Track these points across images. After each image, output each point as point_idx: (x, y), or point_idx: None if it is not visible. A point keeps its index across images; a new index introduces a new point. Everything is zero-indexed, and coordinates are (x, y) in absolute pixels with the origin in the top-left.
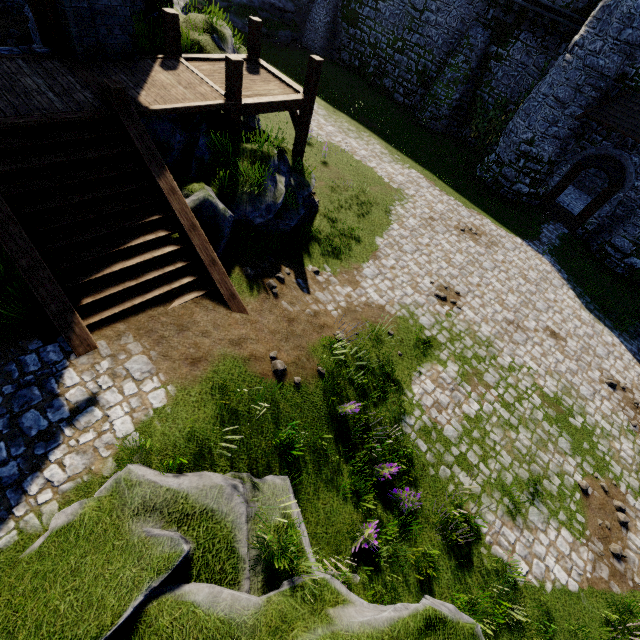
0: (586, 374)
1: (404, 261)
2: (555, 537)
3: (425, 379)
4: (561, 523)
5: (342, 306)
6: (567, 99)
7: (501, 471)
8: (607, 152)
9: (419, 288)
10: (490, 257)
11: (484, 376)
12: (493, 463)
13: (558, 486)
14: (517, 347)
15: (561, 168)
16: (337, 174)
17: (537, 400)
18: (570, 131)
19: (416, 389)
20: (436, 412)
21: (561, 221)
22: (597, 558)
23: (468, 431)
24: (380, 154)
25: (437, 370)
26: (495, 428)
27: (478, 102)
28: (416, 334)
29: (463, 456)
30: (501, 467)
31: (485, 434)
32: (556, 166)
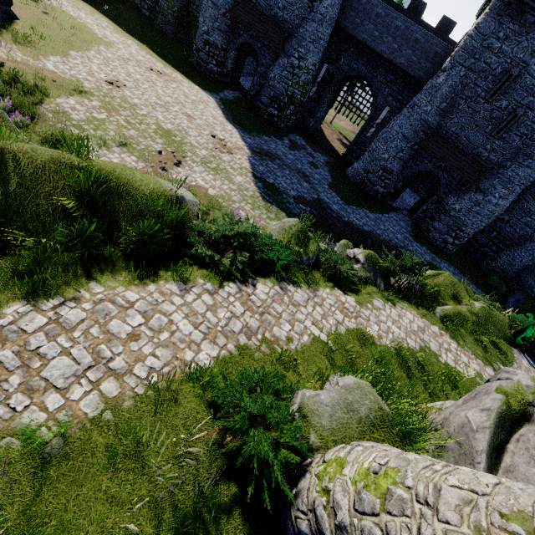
0: (199, 131)
1: (89, 65)
2: (125, 157)
3: (71, 100)
4: (134, 155)
5: (16, 60)
6: (218, 3)
7: (105, 135)
8: (247, 41)
9: (94, 76)
10: (165, 83)
11: (120, 112)
12: (101, 132)
13: (143, 148)
14: (156, 112)
15: (230, 53)
16: (54, 20)
17: (154, 127)
18: (227, 27)
19: (60, 100)
20: (70, 110)
21: (240, 92)
22: (148, 167)
23: (91, 121)
24: (105, 26)
25: (83, 100)
26: (113, 125)
27: (192, 16)
28: (77, 87)
29: (79, 125)
30: (106, 134)
31: (103, 125)
32: (228, 53)
